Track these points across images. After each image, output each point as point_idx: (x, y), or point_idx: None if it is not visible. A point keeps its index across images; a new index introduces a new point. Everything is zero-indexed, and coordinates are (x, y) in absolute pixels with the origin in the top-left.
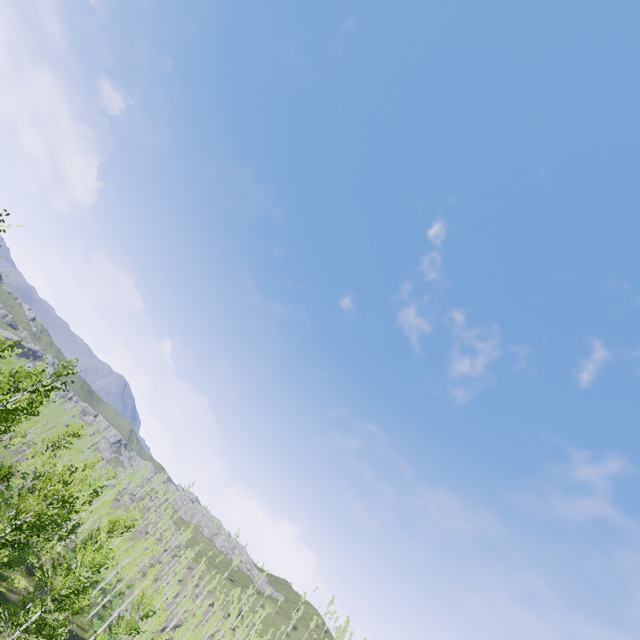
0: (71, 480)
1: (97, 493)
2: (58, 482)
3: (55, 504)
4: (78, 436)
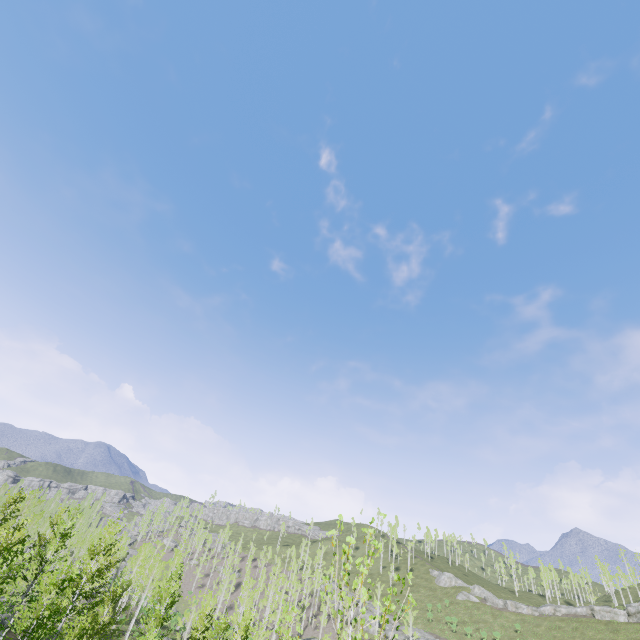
0: (44, 543)
1: (66, 535)
2: (6, 546)
3: (2, 563)
4: (21, 500)
